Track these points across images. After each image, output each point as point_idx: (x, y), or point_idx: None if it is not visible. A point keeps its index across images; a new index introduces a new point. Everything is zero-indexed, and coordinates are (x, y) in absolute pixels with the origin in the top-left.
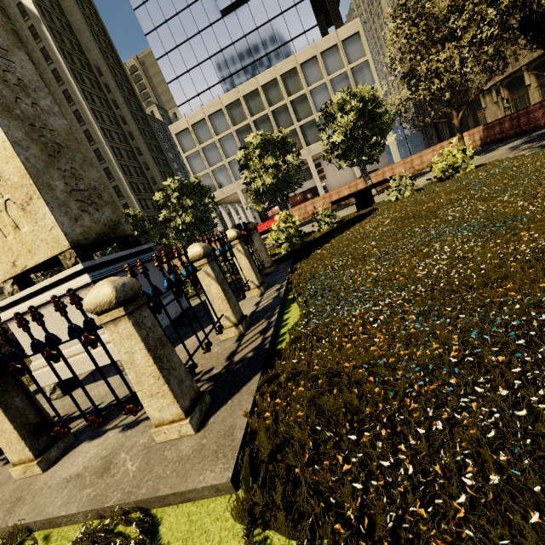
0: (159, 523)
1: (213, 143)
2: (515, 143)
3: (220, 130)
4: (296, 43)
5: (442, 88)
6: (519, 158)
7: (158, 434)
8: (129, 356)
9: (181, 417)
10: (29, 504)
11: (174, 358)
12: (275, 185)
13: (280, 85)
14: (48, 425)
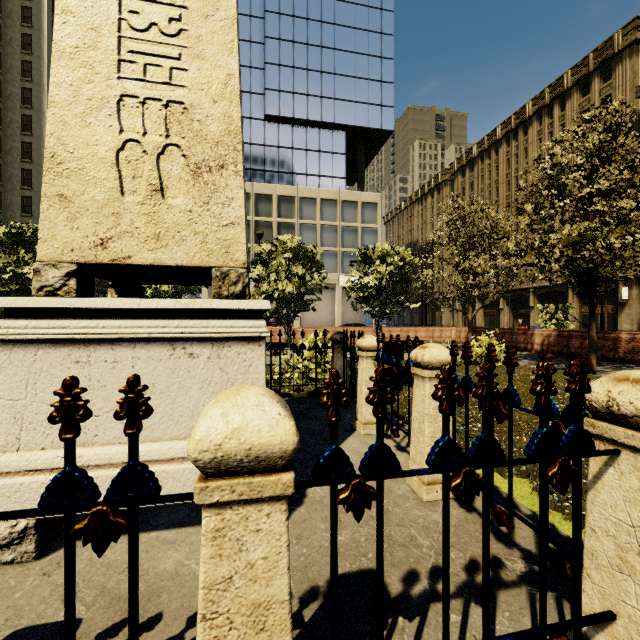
0: None
1: None
2: None
3: None
4: (323, 180)
5: (468, 284)
6: None
7: None
8: None
9: None
10: None
11: None
12: (292, 296)
13: (296, 205)
14: None
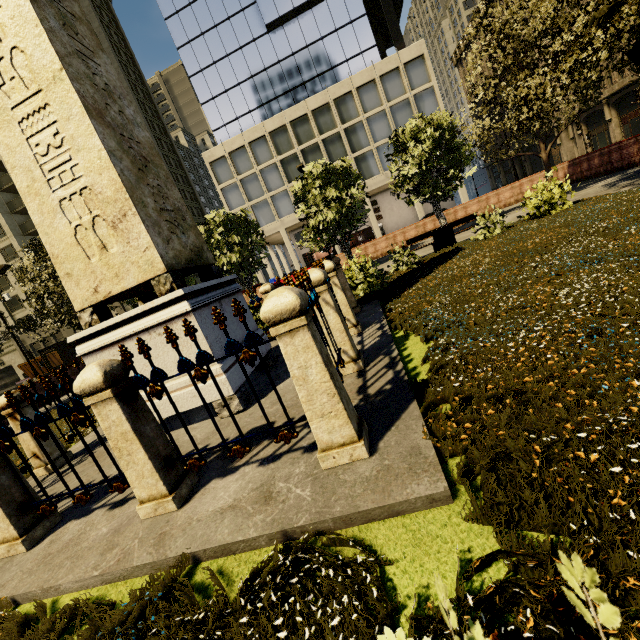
0: (370, 536)
1: (253, 174)
2: (609, 180)
3: (263, 160)
4: (352, 64)
5: (529, 117)
6: (625, 194)
7: (326, 459)
8: (301, 371)
9: (354, 440)
10: (183, 537)
11: (338, 379)
12: (337, 221)
13: (333, 111)
14: (182, 457)
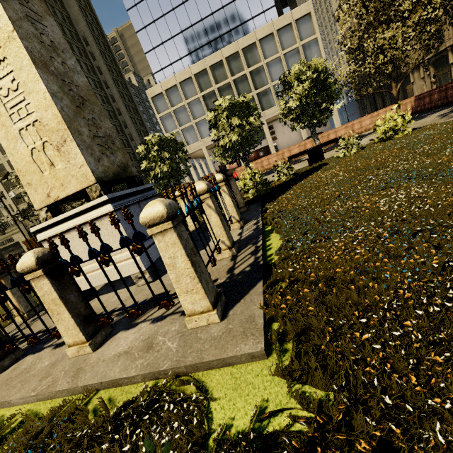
0: (208, 380)
1: (183, 106)
2: (443, 111)
3: (189, 95)
4: (256, 21)
5: (385, 62)
6: (451, 123)
7: (190, 322)
8: (171, 260)
9: (210, 309)
10: (90, 372)
11: (202, 265)
12: (239, 142)
13: (241, 57)
14: (96, 316)
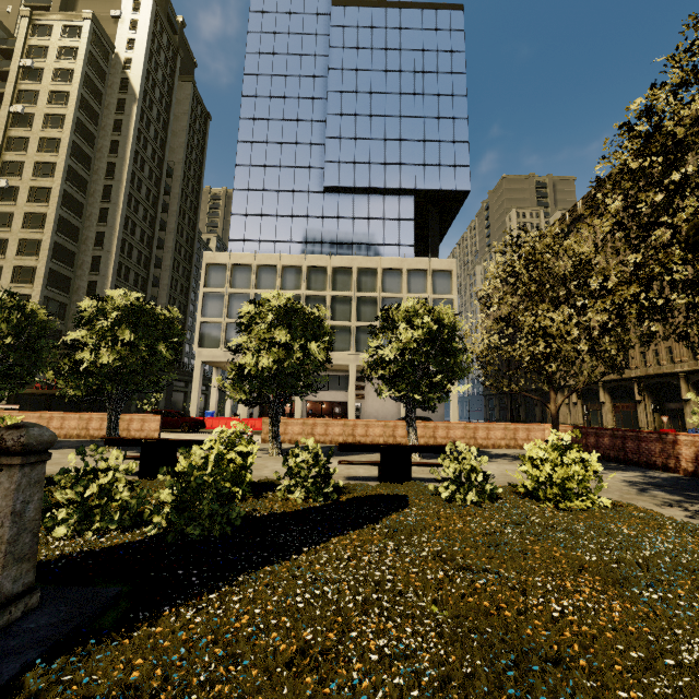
0: None
1: (247, 294)
2: (629, 476)
3: (264, 286)
4: (387, 249)
5: (544, 355)
6: None
7: None
8: None
9: None
10: None
11: None
12: (275, 373)
13: (353, 276)
14: None
